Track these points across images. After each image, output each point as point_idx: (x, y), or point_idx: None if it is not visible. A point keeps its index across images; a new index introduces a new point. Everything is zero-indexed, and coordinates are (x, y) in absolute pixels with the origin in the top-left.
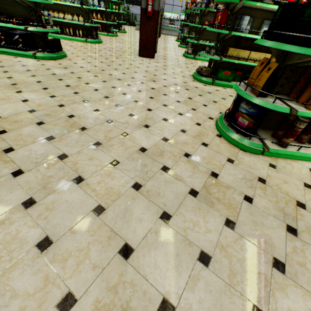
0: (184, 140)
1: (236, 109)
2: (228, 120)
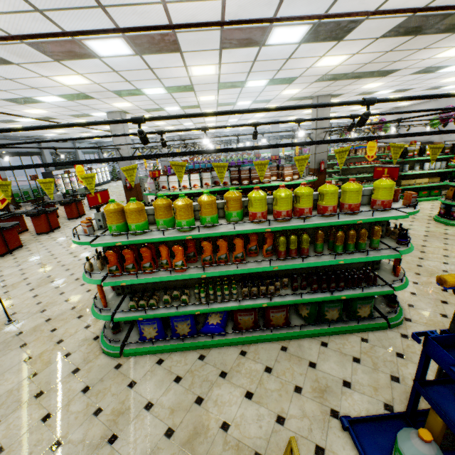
0: (435, 230)
1: (447, 211)
2: (446, 217)
